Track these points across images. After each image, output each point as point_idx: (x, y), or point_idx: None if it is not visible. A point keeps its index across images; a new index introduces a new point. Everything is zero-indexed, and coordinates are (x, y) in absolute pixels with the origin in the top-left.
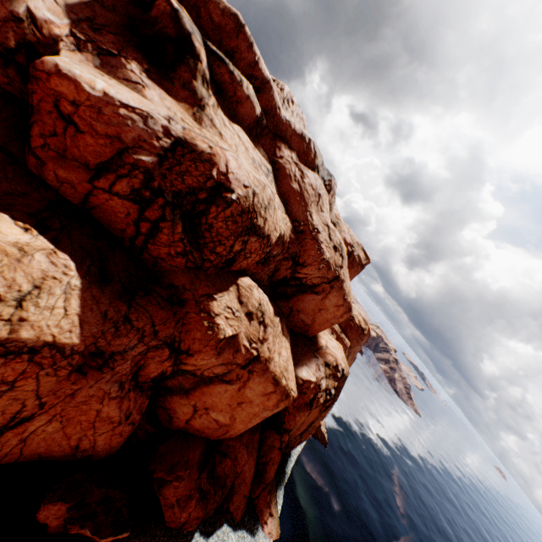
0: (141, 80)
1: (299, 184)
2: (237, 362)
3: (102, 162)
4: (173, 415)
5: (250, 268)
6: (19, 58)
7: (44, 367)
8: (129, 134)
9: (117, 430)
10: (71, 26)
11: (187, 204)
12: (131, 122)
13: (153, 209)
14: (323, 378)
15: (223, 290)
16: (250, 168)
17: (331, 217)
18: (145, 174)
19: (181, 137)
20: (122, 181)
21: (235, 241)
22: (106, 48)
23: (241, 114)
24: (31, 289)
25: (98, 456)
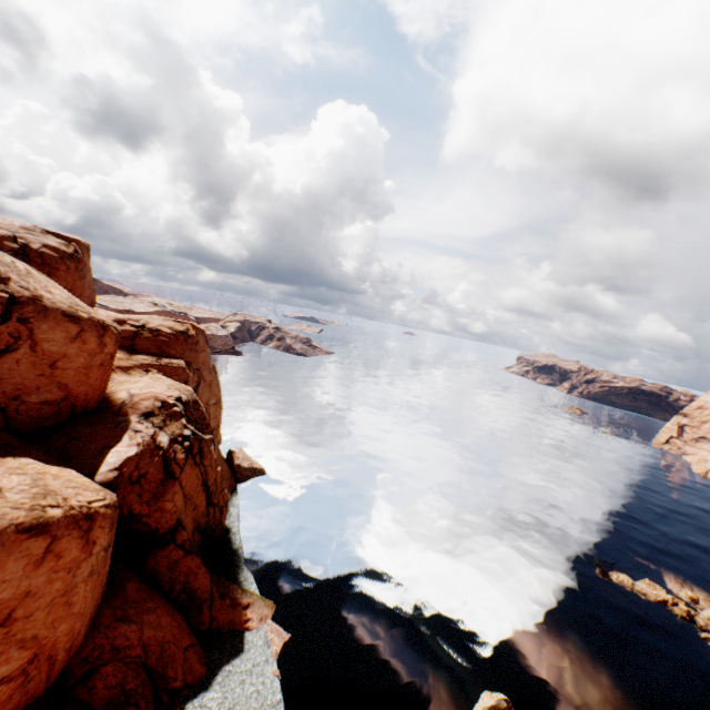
0: None
1: None
2: None
3: None
4: None
5: None
6: None
7: None
8: None
9: None
10: None
11: None
12: None
13: None
14: (156, 434)
15: None
16: None
17: None
18: None
19: None
20: None
21: None
22: None
23: None
24: None
25: None
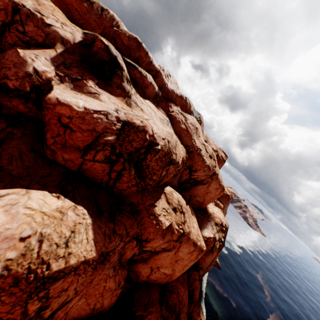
0: (96, 91)
1: (185, 124)
2: (173, 239)
3: (87, 144)
4: (139, 274)
5: (168, 180)
6: (32, 95)
7: (80, 275)
8: (100, 126)
9: (114, 293)
10: (55, 70)
11: (135, 157)
12: (100, 120)
13: (118, 165)
14: (216, 233)
15: (158, 199)
16: (161, 125)
17: (203, 137)
18: (111, 146)
19: (125, 120)
20: (99, 153)
21: (162, 171)
22: (75, 77)
23: (148, 93)
24: (70, 234)
25: (105, 310)
